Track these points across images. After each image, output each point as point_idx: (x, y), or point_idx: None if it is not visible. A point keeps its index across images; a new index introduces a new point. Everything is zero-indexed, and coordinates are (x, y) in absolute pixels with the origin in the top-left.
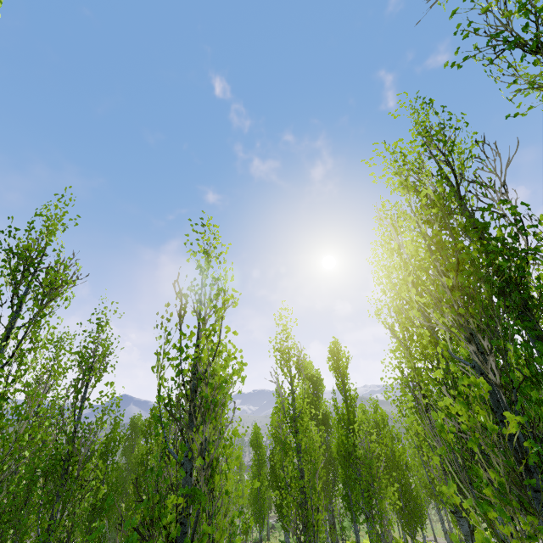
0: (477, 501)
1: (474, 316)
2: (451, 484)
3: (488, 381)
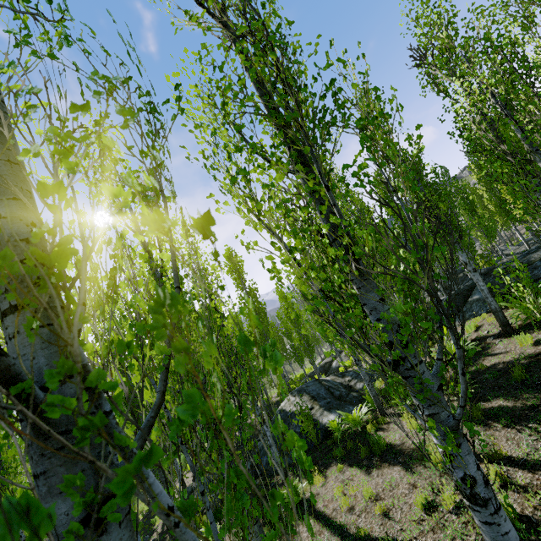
0: None
1: None
2: None
3: None
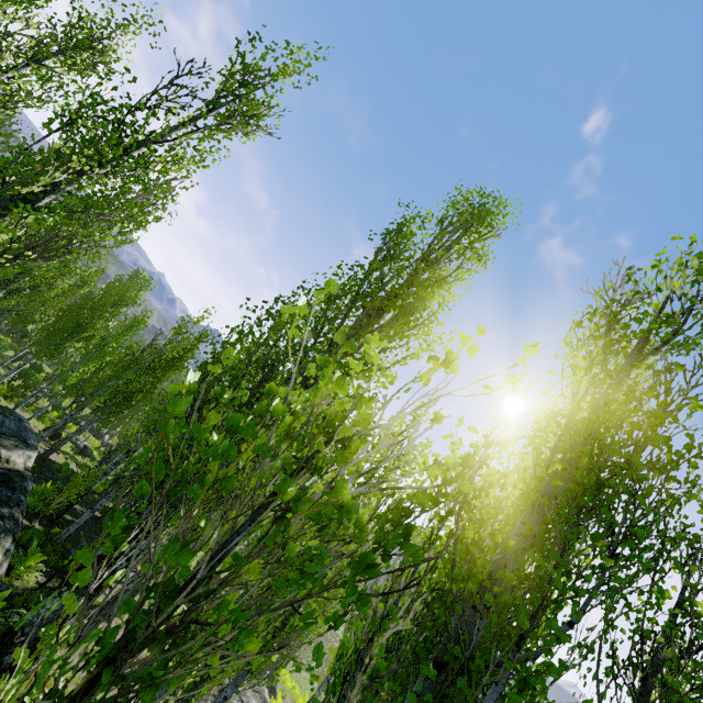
0: None
1: None
2: None
3: None
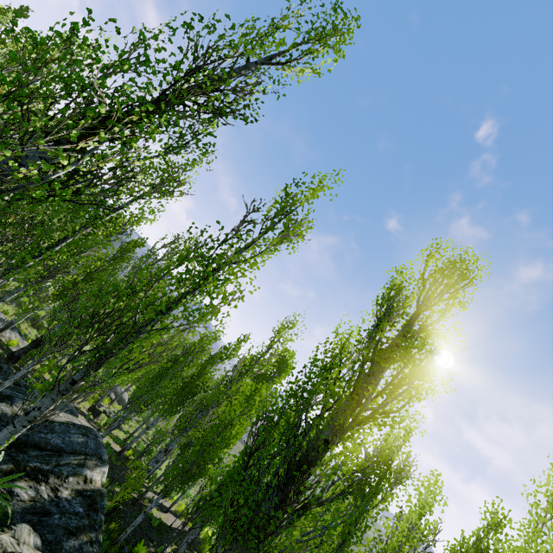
0: None
1: None
2: None
3: None
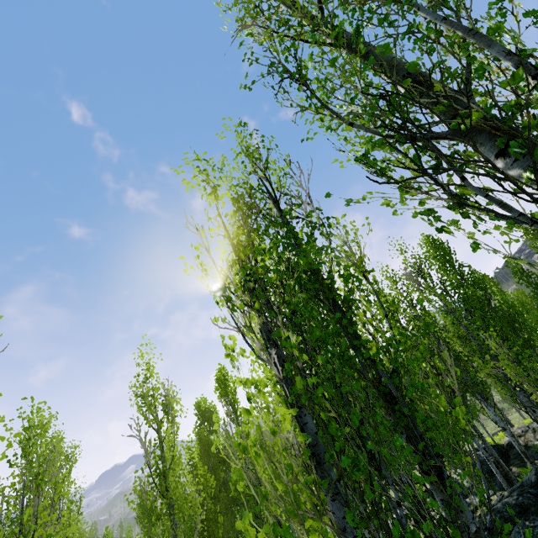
0: (274, 524)
1: (255, 310)
2: (247, 513)
3: (284, 376)
